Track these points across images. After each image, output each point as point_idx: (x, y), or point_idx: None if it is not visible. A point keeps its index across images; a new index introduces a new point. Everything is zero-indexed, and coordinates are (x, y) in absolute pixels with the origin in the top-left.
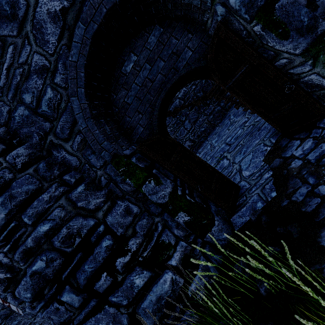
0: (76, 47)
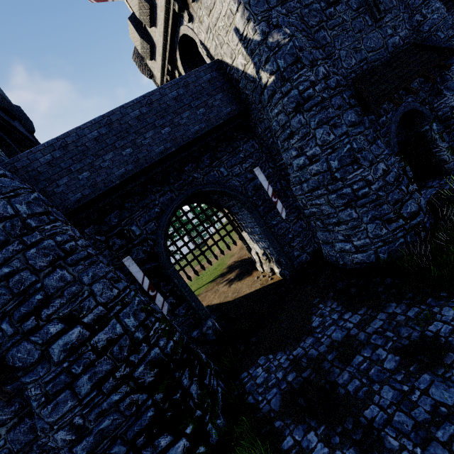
0: (400, 112)
